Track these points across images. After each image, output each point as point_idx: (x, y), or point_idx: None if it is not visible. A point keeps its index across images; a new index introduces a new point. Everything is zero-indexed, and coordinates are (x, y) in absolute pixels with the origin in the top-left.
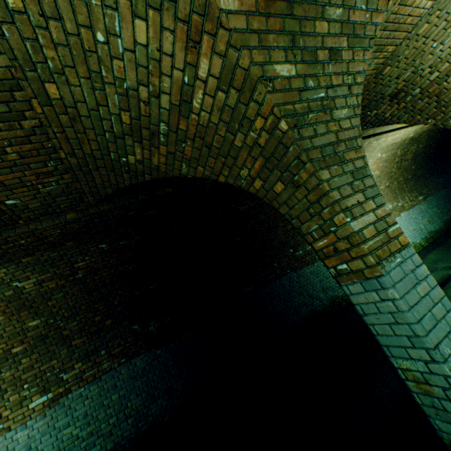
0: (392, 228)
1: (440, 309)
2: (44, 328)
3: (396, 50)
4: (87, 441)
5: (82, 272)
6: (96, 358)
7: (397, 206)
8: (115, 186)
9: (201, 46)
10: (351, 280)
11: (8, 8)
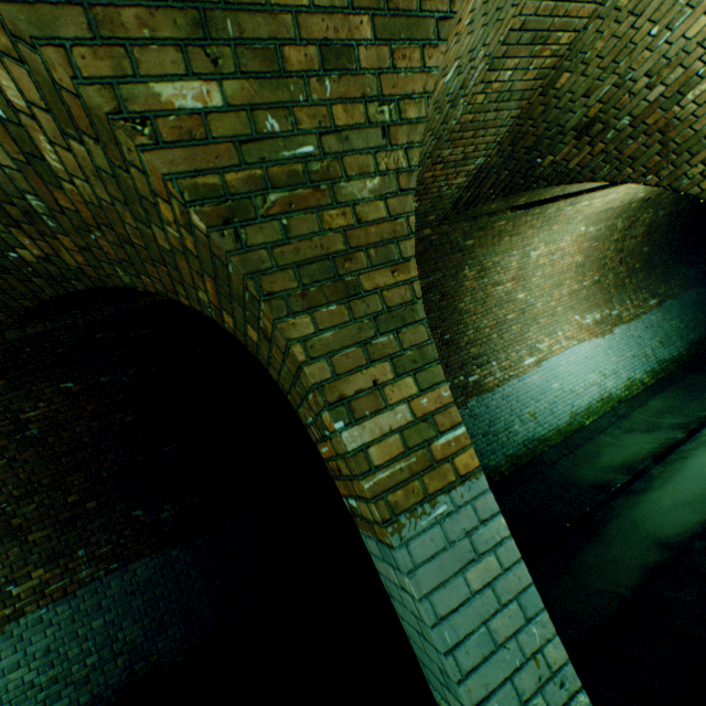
0: (446, 437)
1: (513, 617)
2: None
3: (578, 40)
4: (48, 691)
5: (36, 426)
6: (70, 562)
7: (610, 315)
8: (34, 296)
9: None
10: (367, 532)
11: None
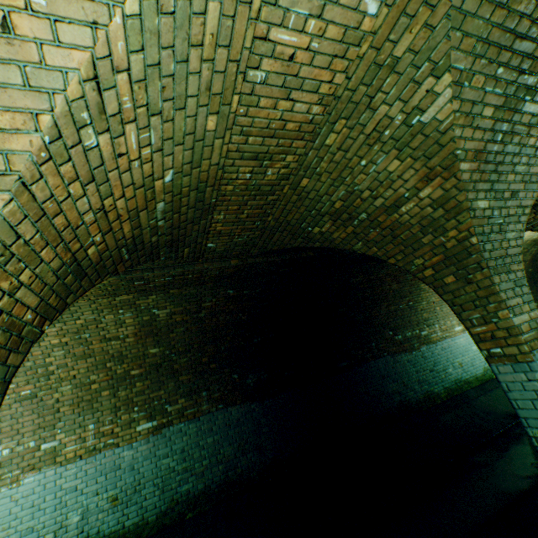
0: None
1: None
2: (160, 357)
3: None
4: (182, 476)
5: (204, 312)
6: (198, 398)
7: None
8: (283, 245)
9: (431, 181)
10: (502, 362)
11: (323, 144)
